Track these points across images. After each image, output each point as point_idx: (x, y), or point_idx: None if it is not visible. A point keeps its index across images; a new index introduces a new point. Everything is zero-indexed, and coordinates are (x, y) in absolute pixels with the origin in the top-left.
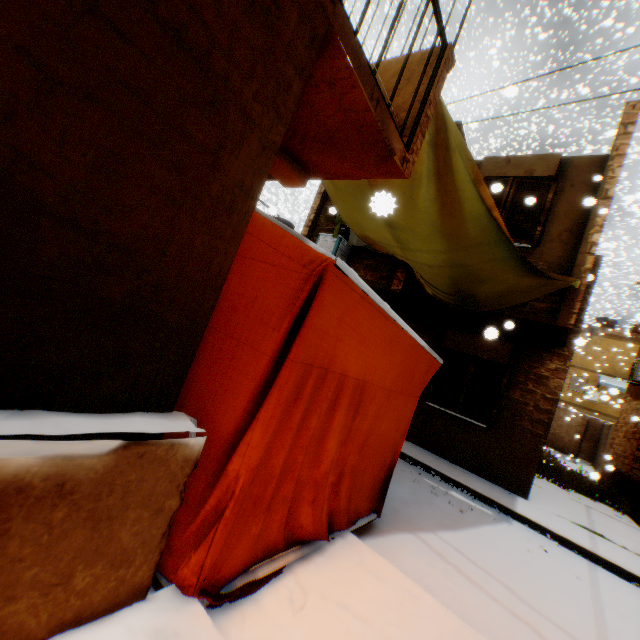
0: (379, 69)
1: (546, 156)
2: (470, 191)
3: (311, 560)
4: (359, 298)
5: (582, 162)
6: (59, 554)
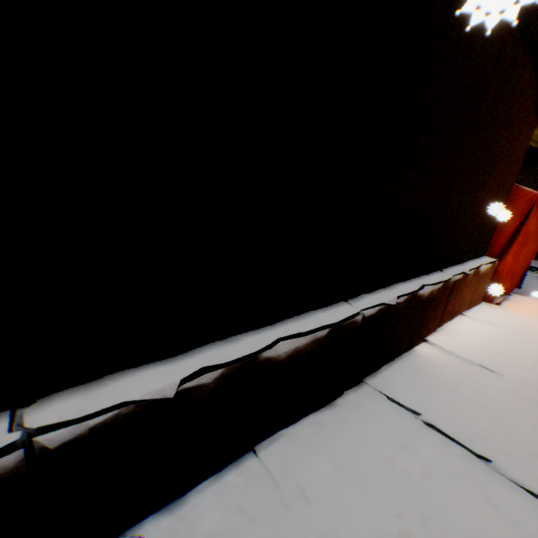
0: None
1: None
2: None
3: (506, 300)
4: None
5: None
6: (480, 288)
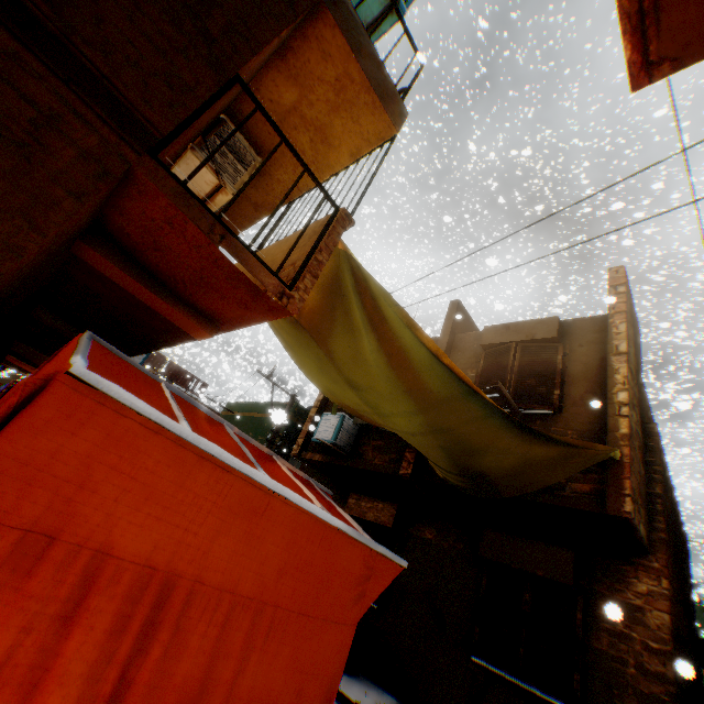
0: (295, 236)
1: (544, 320)
2: (410, 337)
3: None
4: (143, 429)
5: (585, 323)
6: None
